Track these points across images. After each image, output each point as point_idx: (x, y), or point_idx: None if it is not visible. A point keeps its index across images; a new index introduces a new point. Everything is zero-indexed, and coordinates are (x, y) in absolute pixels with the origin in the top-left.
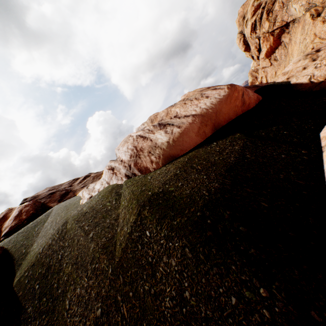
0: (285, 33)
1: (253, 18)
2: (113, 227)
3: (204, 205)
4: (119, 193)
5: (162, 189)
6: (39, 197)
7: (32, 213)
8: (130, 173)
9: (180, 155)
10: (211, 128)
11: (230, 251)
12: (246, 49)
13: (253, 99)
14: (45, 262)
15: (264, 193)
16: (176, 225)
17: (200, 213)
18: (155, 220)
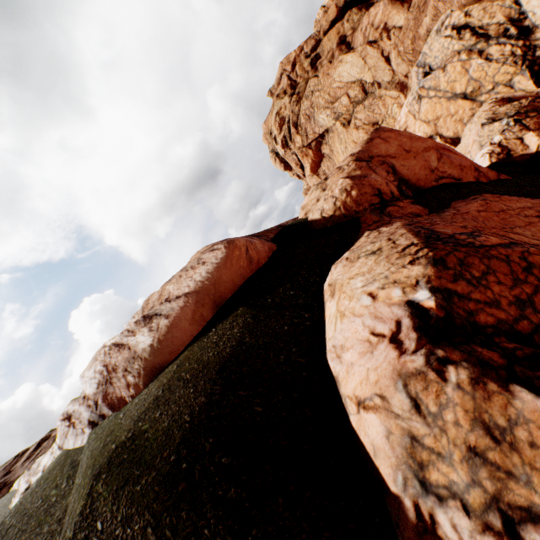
0: (323, 144)
1: (281, 133)
2: (52, 538)
3: (181, 440)
4: (75, 462)
5: (133, 431)
6: None
7: None
8: (96, 416)
9: (171, 361)
10: (211, 306)
11: (205, 505)
12: (287, 168)
13: (264, 251)
14: None
15: (260, 391)
16: (139, 491)
17: (176, 455)
18: (112, 494)
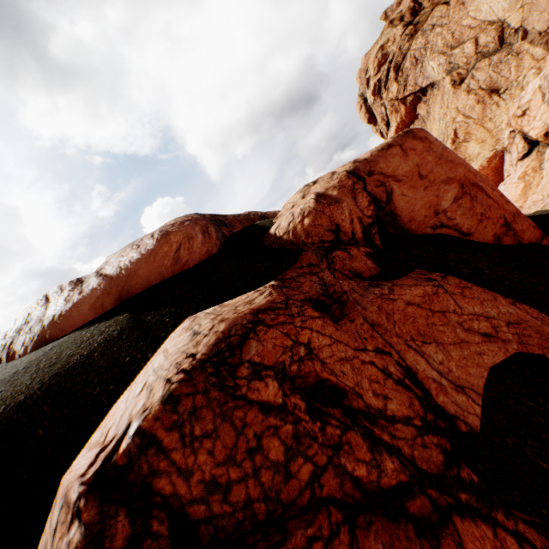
0: (422, 102)
1: (377, 75)
2: None
3: None
4: None
5: None
6: None
7: None
8: None
9: (58, 337)
10: (115, 298)
11: None
12: (371, 121)
13: (199, 253)
14: None
15: (57, 415)
16: None
17: None
18: None
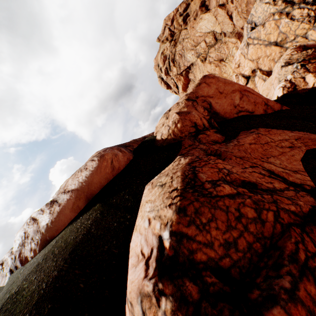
0: (190, 73)
1: (164, 66)
2: None
3: (36, 302)
4: None
5: (19, 287)
6: None
7: None
8: (13, 266)
9: (56, 235)
10: (84, 200)
11: None
12: (168, 87)
13: (123, 161)
14: None
15: (87, 271)
16: None
17: (29, 313)
18: None
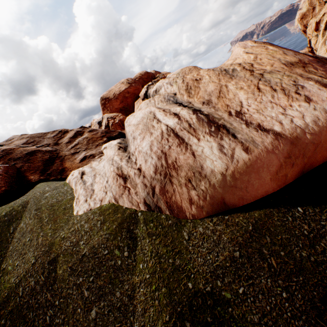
0: None
1: None
2: (128, 315)
3: None
4: (134, 237)
5: (211, 287)
6: (13, 156)
7: (4, 190)
8: (152, 202)
9: (237, 206)
10: (298, 170)
11: None
12: None
13: None
14: (28, 316)
15: None
16: None
17: None
18: None
